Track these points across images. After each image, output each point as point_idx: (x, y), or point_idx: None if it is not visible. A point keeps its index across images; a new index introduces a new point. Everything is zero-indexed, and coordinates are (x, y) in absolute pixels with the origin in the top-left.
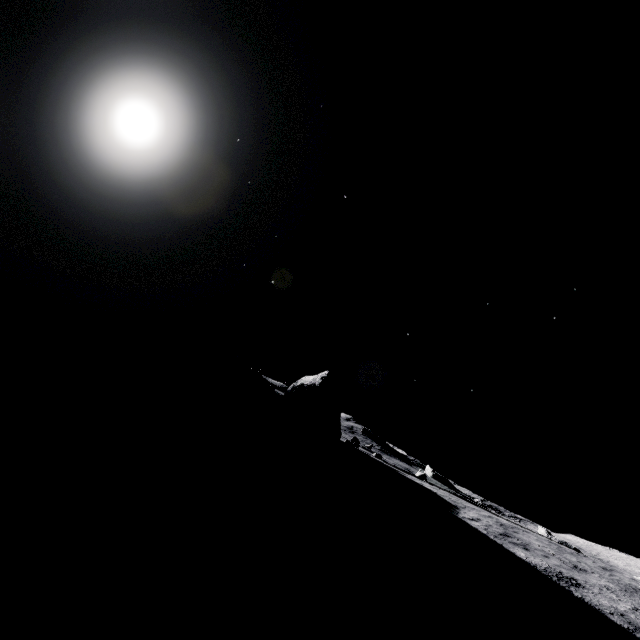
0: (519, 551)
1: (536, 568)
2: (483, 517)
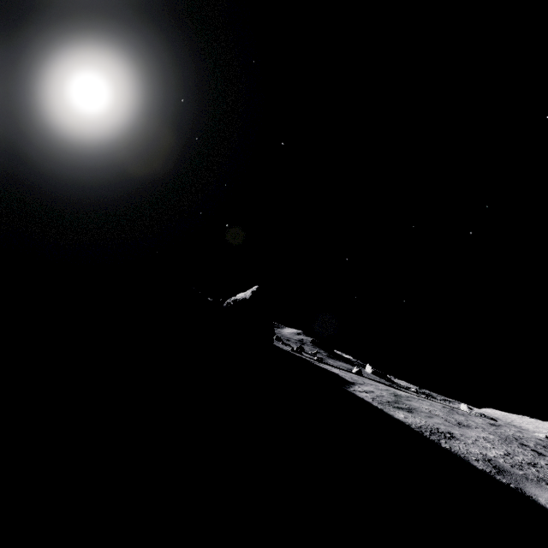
0: (400, 413)
1: (410, 426)
2: (379, 390)
